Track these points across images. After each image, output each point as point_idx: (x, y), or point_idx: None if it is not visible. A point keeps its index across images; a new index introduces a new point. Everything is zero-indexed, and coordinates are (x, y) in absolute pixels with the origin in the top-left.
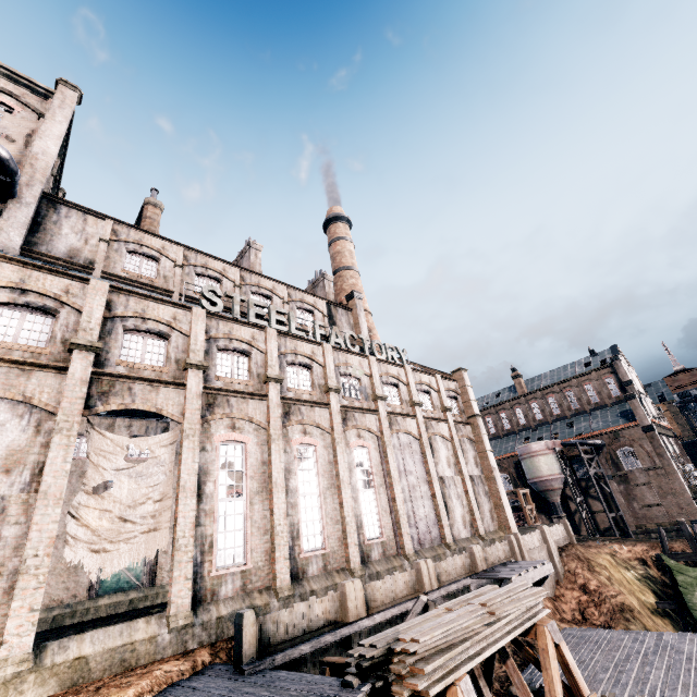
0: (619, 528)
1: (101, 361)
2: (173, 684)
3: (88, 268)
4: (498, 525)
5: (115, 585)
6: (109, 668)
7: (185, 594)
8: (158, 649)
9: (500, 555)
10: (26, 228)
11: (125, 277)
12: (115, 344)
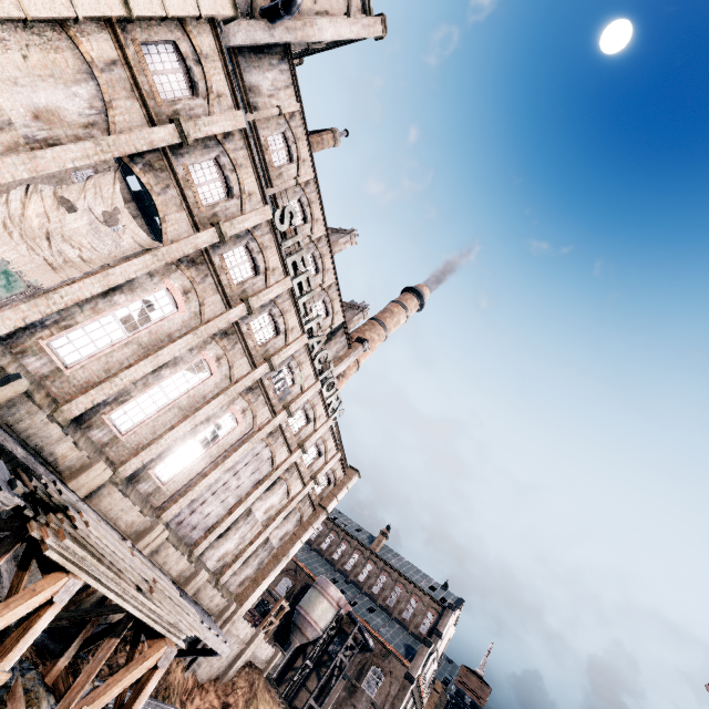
0: None
1: (178, 151)
2: None
3: (250, 108)
4: (238, 593)
5: None
6: None
7: (9, 325)
8: None
9: (210, 604)
10: (253, 43)
11: (261, 141)
12: (199, 156)
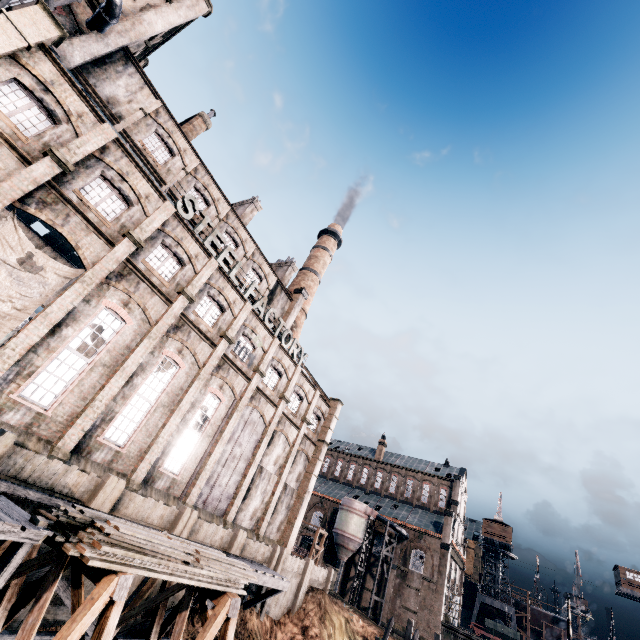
0: (374, 613)
1: (64, 180)
2: None
3: (115, 119)
4: (279, 538)
5: None
6: None
7: None
8: None
9: (258, 555)
10: (92, 57)
11: (138, 146)
12: (85, 178)
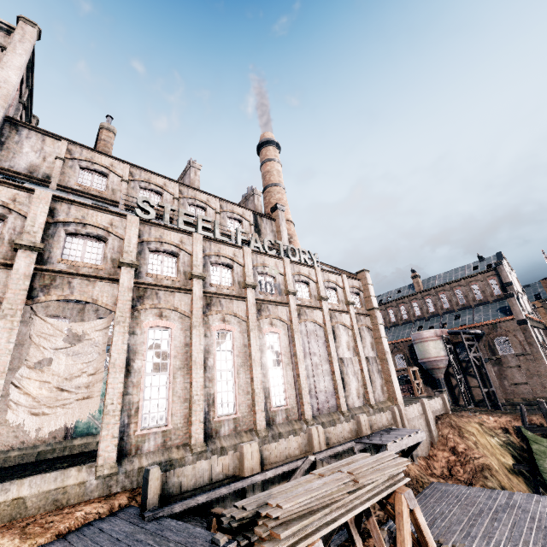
0: (490, 400)
1: (45, 259)
2: (89, 523)
3: (45, 181)
4: (387, 397)
5: (86, 430)
6: (43, 506)
7: (112, 449)
8: (86, 492)
9: (383, 423)
10: None
11: (77, 189)
12: (58, 245)
